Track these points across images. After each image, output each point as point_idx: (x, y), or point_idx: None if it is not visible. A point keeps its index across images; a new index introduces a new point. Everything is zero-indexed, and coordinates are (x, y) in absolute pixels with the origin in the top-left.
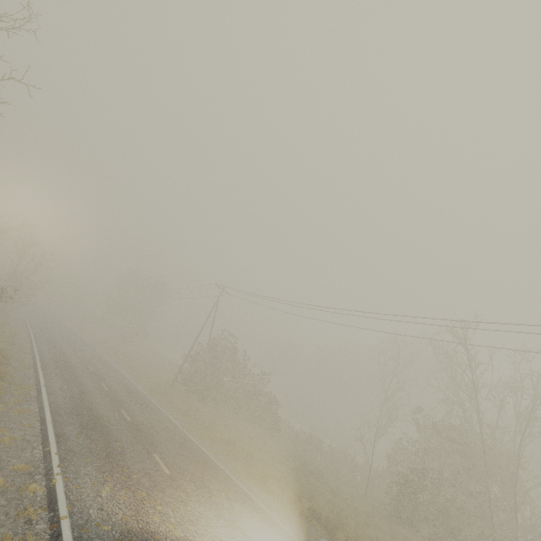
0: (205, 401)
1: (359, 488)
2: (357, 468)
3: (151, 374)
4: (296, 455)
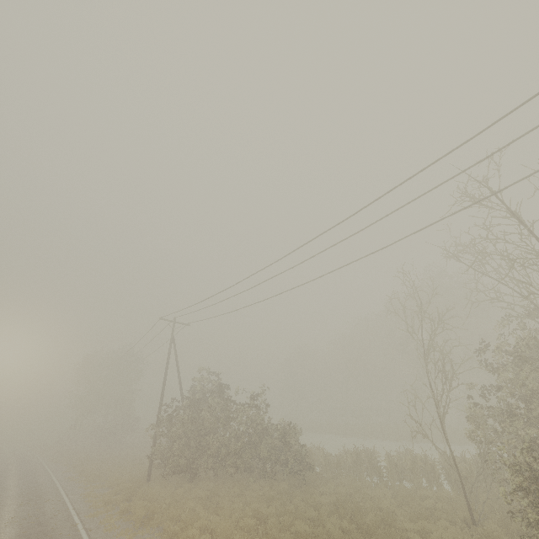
0: (199, 476)
1: (457, 509)
2: (437, 473)
3: (125, 471)
4: (340, 503)
